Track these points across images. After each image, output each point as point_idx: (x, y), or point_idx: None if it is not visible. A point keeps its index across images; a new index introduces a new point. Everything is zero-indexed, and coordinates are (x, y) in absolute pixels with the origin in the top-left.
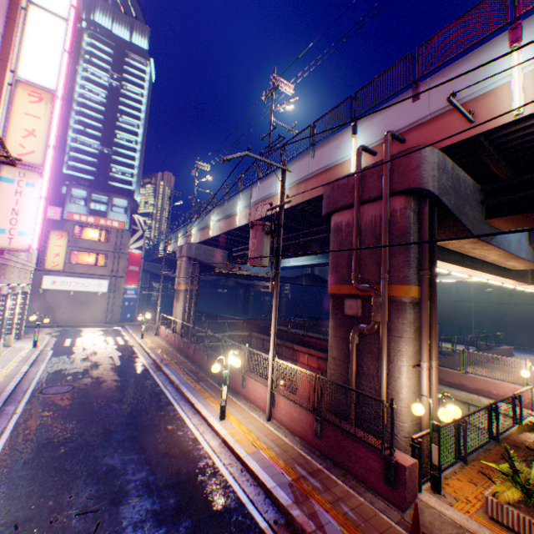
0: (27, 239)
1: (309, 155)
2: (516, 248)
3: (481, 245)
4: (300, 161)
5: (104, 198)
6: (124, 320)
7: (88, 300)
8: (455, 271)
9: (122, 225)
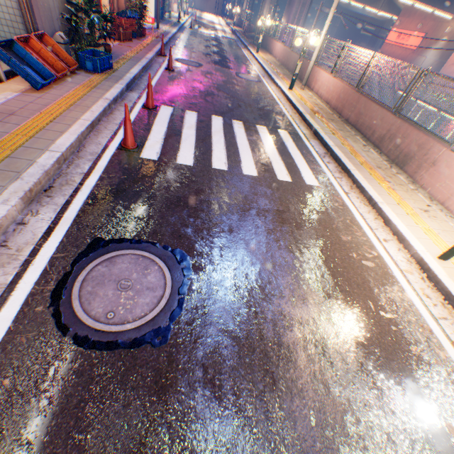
0: None
1: None
2: None
3: None
4: None
5: None
6: (223, 16)
7: None
8: None
9: None
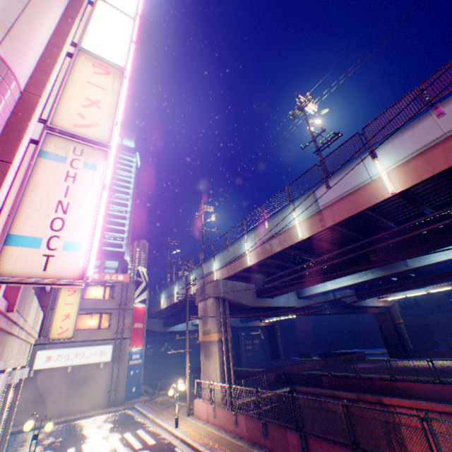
0: (79, 257)
1: (431, 115)
2: None
3: None
4: (411, 129)
5: (97, 262)
6: (129, 397)
7: (87, 376)
8: None
9: (126, 278)
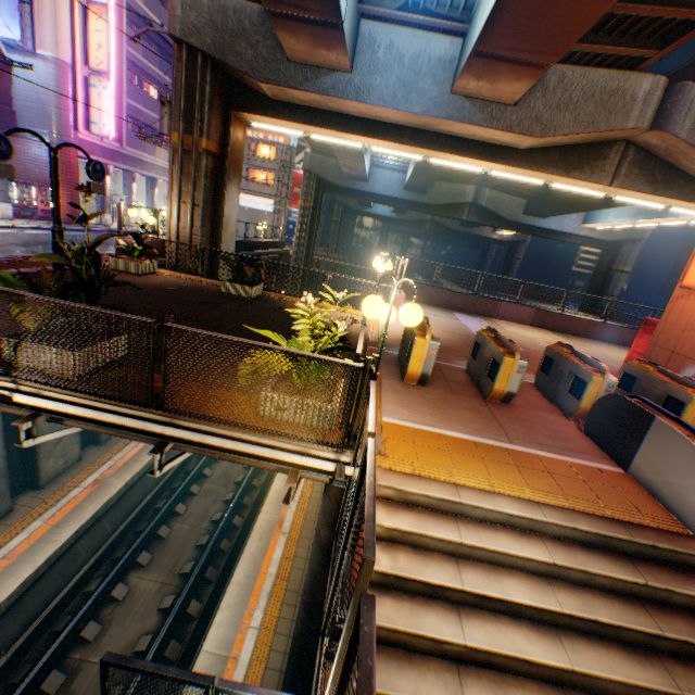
0: (109, 131)
1: None
2: (392, 98)
3: (303, 95)
4: None
5: None
6: (288, 244)
7: (258, 219)
8: (378, 147)
9: (287, 142)
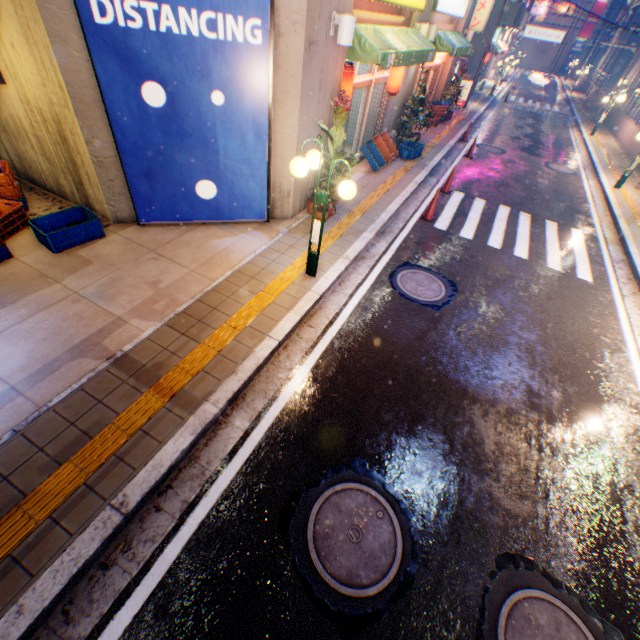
0: (540, 12)
1: None
2: None
3: None
4: None
5: None
6: (560, 74)
7: (543, 51)
8: None
9: None
